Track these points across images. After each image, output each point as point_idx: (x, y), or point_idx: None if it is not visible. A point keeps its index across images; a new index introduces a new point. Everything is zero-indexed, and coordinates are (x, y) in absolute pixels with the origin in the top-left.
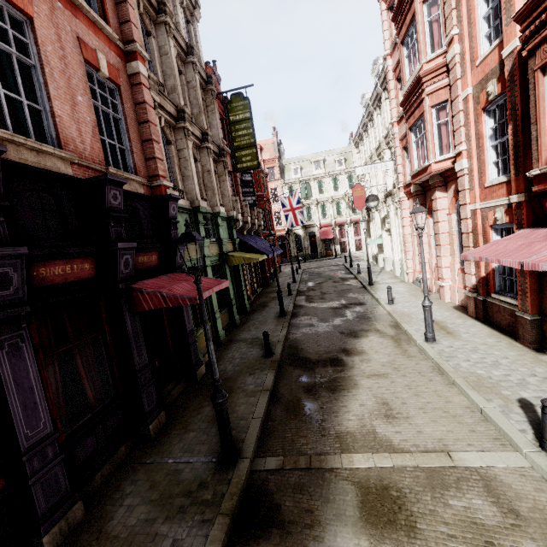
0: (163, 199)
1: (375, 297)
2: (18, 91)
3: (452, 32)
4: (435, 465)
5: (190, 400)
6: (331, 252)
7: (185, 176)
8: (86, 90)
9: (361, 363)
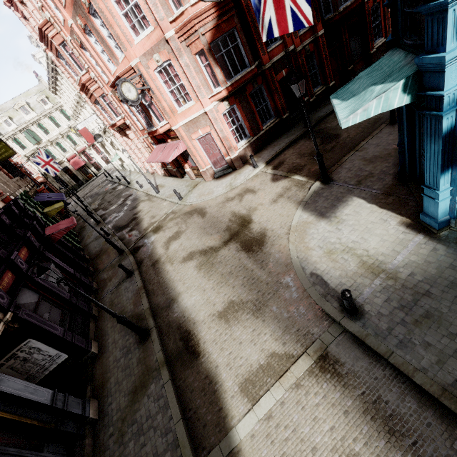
0: (14, 202)
1: (134, 188)
2: None
3: (86, 67)
4: (164, 217)
5: (94, 262)
6: (90, 175)
7: None
8: None
9: (142, 213)
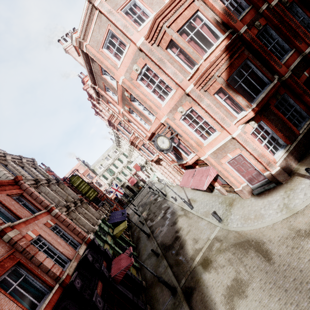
0: (92, 242)
1: (170, 201)
2: (50, 256)
3: (132, 131)
4: (208, 244)
5: (150, 294)
6: (140, 187)
7: (84, 225)
8: (56, 236)
9: (183, 232)
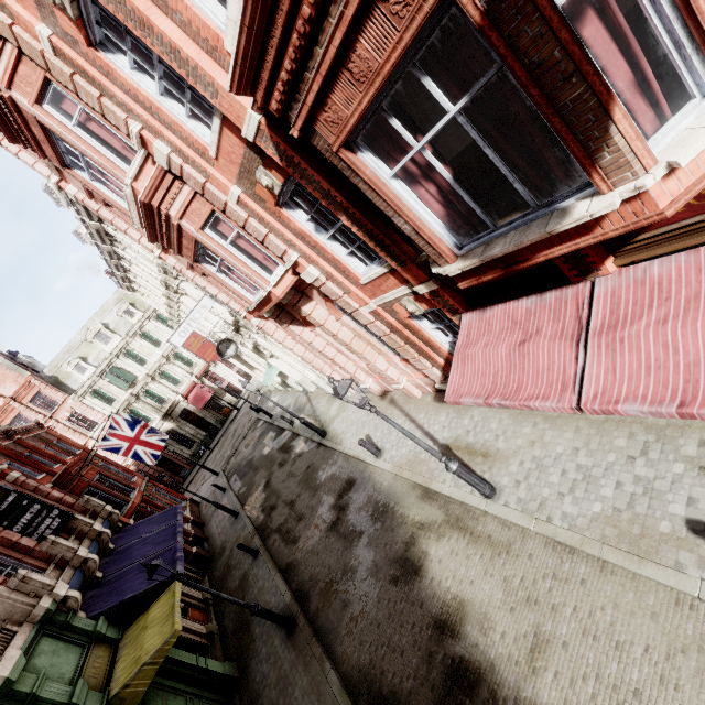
0: None
1: (351, 455)
2: None
3: (132, 128)
4: None
5: None
6: (226, 409)
7: None
8: None
9: (490, 638)
